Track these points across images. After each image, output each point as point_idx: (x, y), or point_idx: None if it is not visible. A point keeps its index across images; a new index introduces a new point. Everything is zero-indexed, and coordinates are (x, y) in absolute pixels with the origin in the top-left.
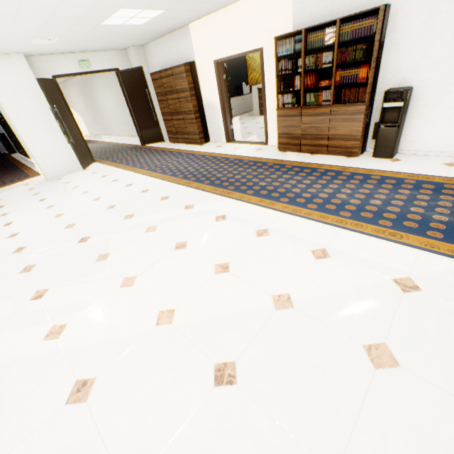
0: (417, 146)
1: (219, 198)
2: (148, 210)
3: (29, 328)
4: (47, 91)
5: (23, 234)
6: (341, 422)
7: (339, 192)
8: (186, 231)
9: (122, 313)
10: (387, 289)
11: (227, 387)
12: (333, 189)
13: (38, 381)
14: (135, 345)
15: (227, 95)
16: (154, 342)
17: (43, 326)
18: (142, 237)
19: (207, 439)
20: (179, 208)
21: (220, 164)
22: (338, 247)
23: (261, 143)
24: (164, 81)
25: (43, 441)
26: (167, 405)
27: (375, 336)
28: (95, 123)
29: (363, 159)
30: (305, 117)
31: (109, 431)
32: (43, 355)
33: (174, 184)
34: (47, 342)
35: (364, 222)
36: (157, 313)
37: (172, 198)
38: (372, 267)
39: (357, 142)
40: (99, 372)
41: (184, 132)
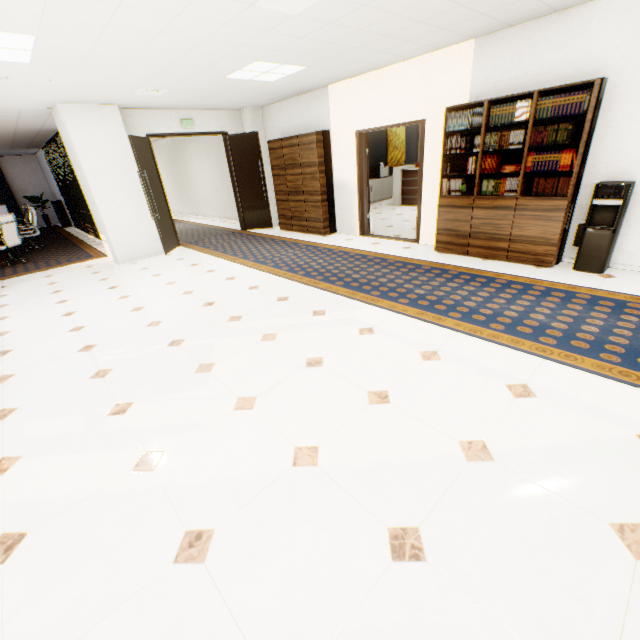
0: (638, 260)
1: (360, 305)
2: (261, 312)
3: (110, 452)
4: (138, 151)
5: (90, 328)
6: (598, 633)
7: (533, 311)
8: (320, 344)
9: (241, 444)
10: (631, 447)
11: (412, 563)
12: (524, 306)
13: (131, 527)
14: (267, 490)
15: (367, 175)
16: (293, 489)
17: (130, 452)
18: (257, 346)
19: (393, 636)
20: (305, 314)
21: (355, 262)
22: (546, 385)
23: (409, 240)
24: (285, 151)
25: (147, 612)
26: (325, 579)
27: (627, 513)
28: (179, 197)
29: (560, 271)
30: (478, 210)
31: (243, 608)
32: (134, 491)
33: (293, 282)
34: (138, 474)
35: (578, 353)
36: (292, 449)
37: (293, 299)
38: (602, 415)
39: (551, 248)
40: (218, 522)
41: (302, 217)
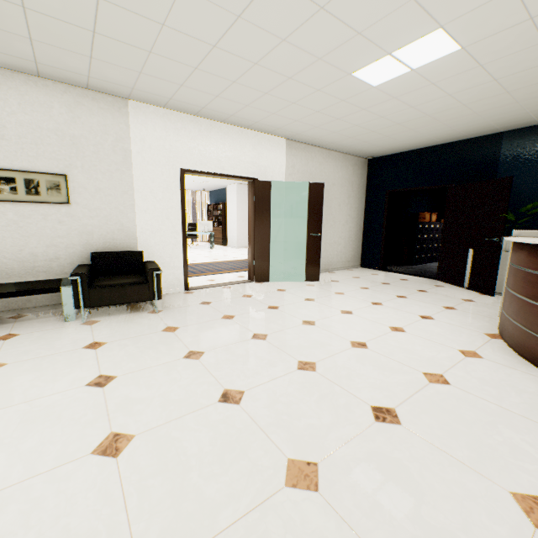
0: None
1: None
2: None
3: None
4: None
5: None
6: None
7: None
8: None
9: None
10: None
11: None
12: None
13: None
14: None
15: (255, 221)
16: None
17: None
18: None
19: None
20: None
21: None
22: None
23: (198, 287)
24: None
25: None
26: None
27: None
28: None
29: None
30: None
31: None
32: None
33: None
34: None
35: None
36: None
37: None
38: None
39: None
40: None
41: None
